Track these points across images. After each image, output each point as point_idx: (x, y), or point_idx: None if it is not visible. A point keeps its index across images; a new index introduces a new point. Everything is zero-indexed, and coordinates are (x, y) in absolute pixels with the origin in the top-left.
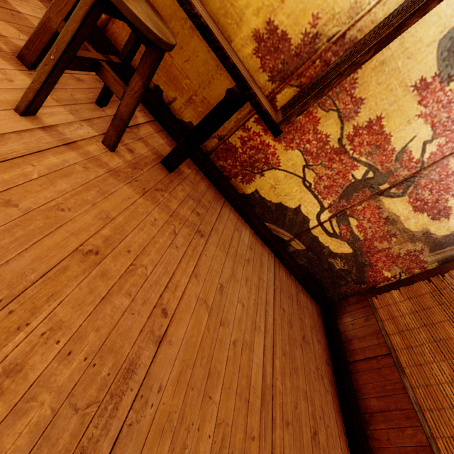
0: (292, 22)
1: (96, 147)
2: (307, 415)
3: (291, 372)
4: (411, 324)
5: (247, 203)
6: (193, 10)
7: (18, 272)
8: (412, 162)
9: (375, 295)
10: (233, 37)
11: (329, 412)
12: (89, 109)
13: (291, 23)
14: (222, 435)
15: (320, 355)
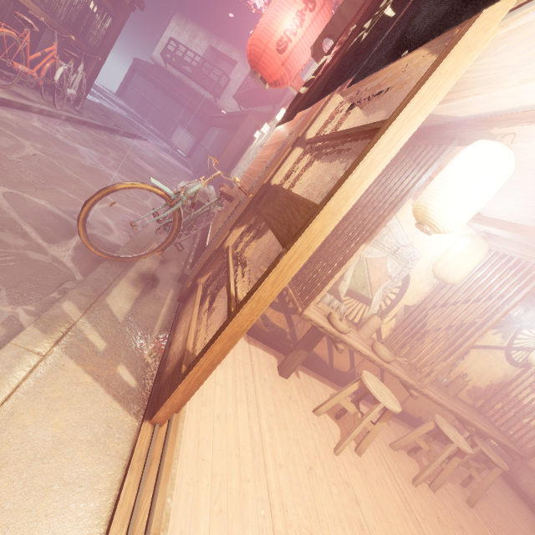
0: (482, 383)
1: (466, 492)
2: None
3: None
4: None
5: None
6: (503, 444)
7: None
8: (532, 405)
9: (528, 459)
10: (458, 393)
11: None
12: None
13: (481, 384)
14: None
15: (534, 517)
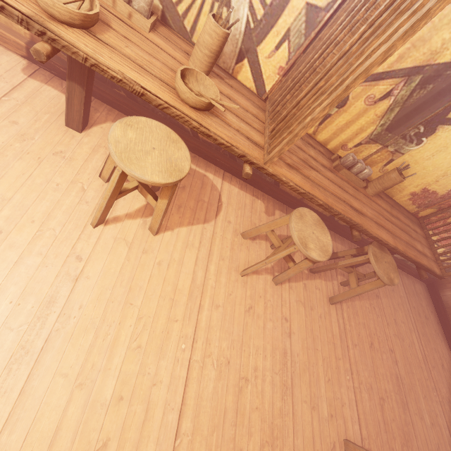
0: (441, 187)
1: (341, 290)
2: (438, 359)
3: (427, 343)
4: None
5: None
6: (412, 259)
7: (370, 366)
8: None
9: None
10: (394, 195)
11: (445, 351)
12: None
13: (440, 188)
14: (420, 383)
15: (434, 321)
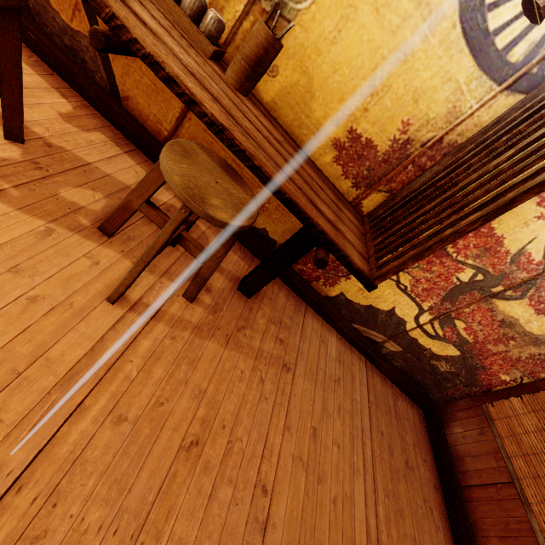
0: (378, 129)
1: (178, 305)
2: None
3: (396, 517)
4: (538, 446)
5: (331, 306)
6: (277, 188)
7: (140, 497)
8: (532, 264)
9: (491, 401)
10: (309, 147)
11: None
12: (165, 256)
13: (376, 131)
14: None
15: (427, 480)
